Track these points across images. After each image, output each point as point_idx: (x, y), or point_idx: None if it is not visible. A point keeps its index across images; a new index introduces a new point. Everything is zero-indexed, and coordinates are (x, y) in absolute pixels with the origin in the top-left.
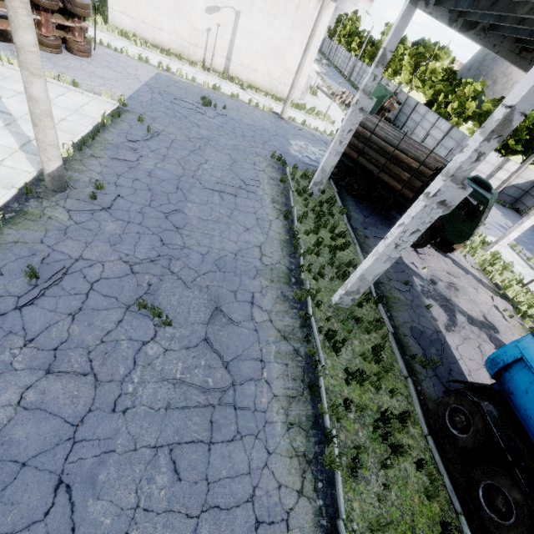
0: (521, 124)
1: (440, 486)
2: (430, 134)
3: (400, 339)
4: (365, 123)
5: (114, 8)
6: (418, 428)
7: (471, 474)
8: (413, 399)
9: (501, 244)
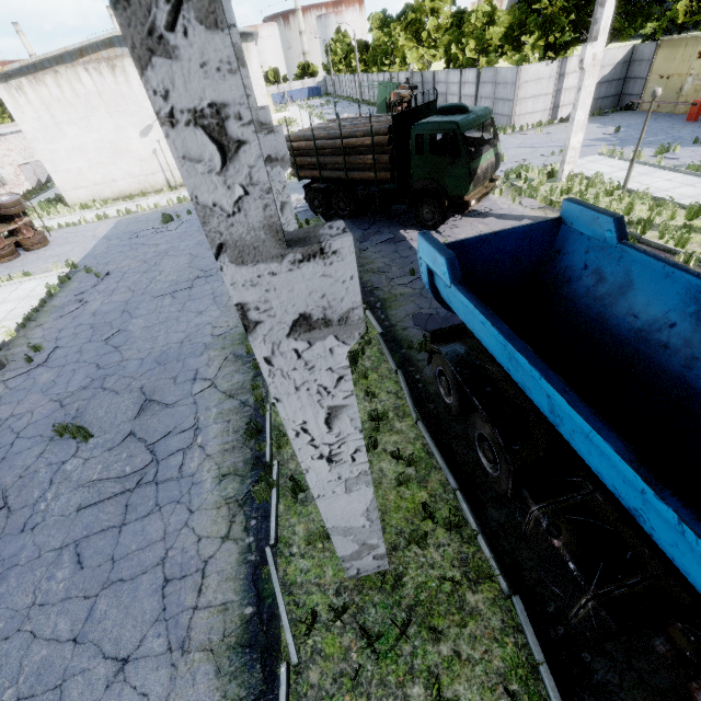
0: (553, 10)
1: (433, 471)
2: (463, 95)
3: (397, 335)
4: (304, 135)
5: (66, 189)
6: (408, 420)
7: (469, 438)
8: (404, 391)
9: (572, 161)
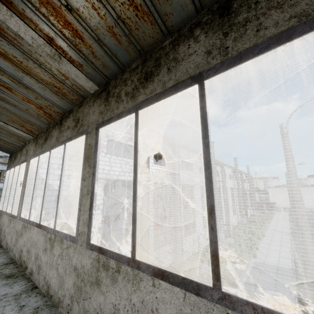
0: None
1: None
2: None
3: None
4: None
5: None
6: None
7: None
8: None
9: None
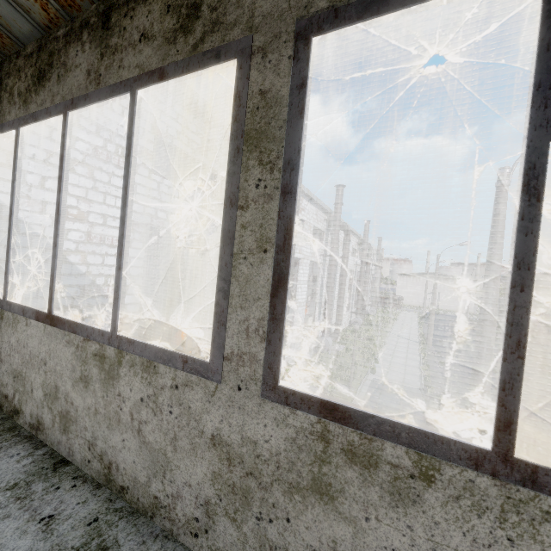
0: None
1: None
2: None
3: None
4: None
5: None
6: None
7: None
8: None
9: None
